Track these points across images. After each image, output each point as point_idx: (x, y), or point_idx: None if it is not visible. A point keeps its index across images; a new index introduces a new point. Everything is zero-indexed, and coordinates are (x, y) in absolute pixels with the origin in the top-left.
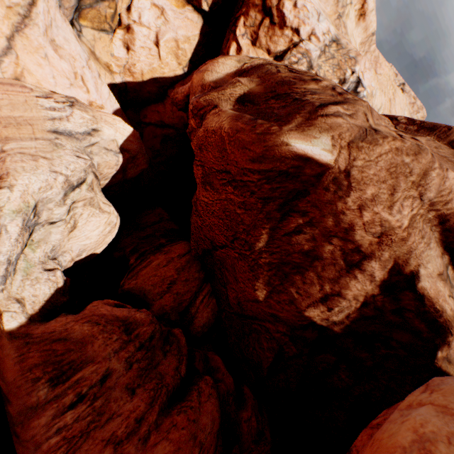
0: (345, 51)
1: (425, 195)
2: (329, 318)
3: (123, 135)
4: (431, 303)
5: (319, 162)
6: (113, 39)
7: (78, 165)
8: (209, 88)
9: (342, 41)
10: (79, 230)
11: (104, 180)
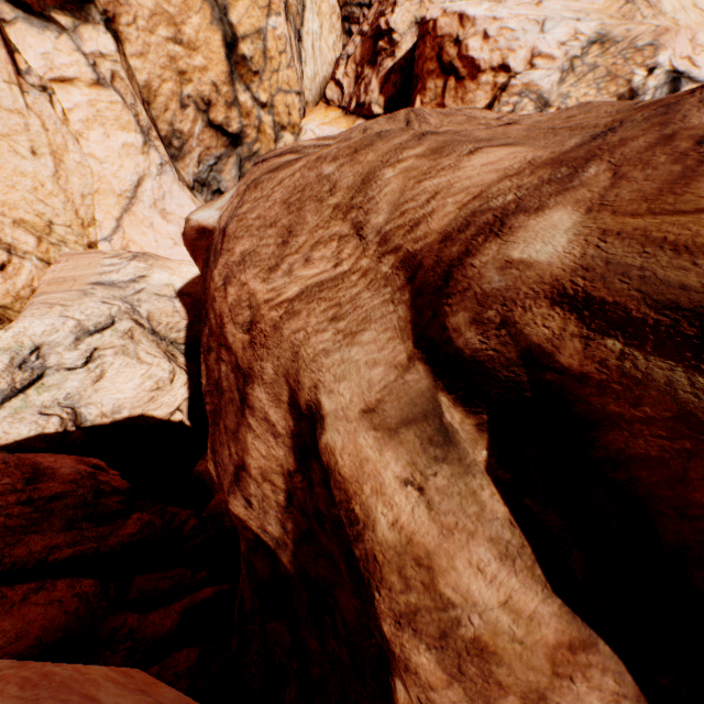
0: (622, 44)
1: (370, 224)
2: (267, 529)
3: (185, 278)
4: (345, 496)
5: (210, 229)
6: None
7: (98, 310)
8: None
9: (615, 32)
10: (108, 381)
11: (177, 332)
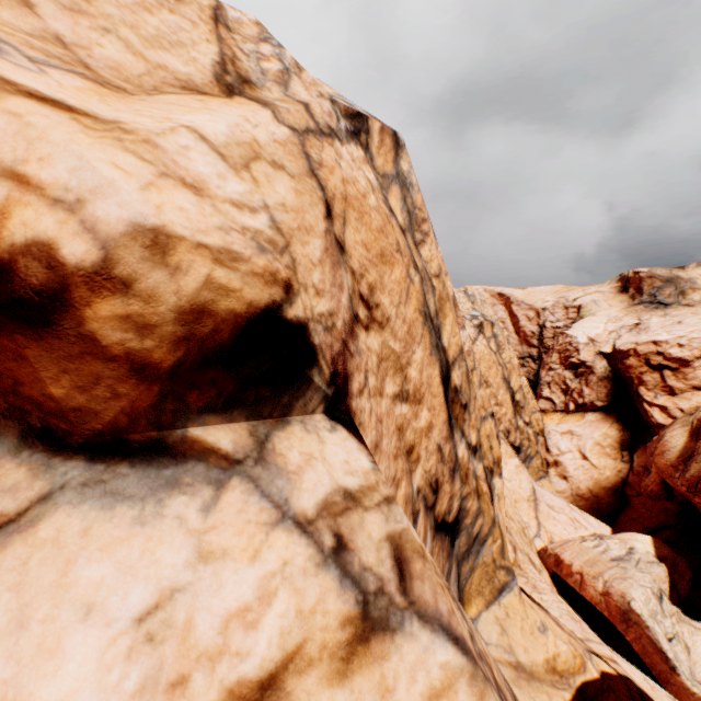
0: None
1: None
2: None
3: (648, 544)
4: None
5: None
6: (549, 478)
7: (647, 577)
8: (679, 462)
9: None
10: (692, 653)
11: None
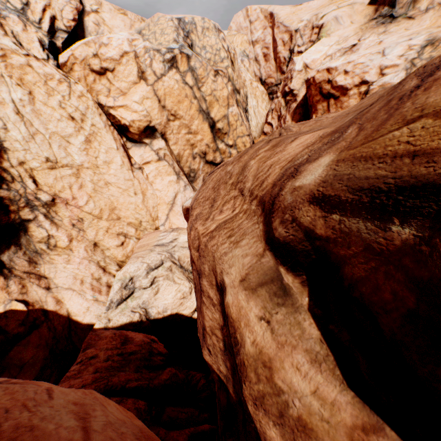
0: None
1: (245, 188)
2: (220, 369)
3: None
4: (233, 330)
5: (189, 208)
6: None
7: (156, 257)
8: None
9: (440, 34)
10: (161, 294)
11: None
